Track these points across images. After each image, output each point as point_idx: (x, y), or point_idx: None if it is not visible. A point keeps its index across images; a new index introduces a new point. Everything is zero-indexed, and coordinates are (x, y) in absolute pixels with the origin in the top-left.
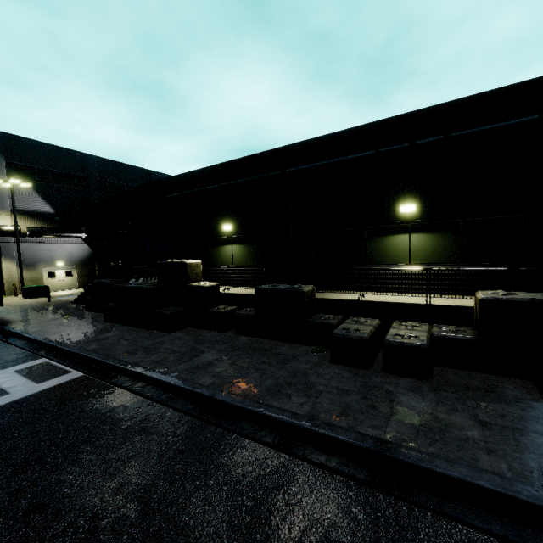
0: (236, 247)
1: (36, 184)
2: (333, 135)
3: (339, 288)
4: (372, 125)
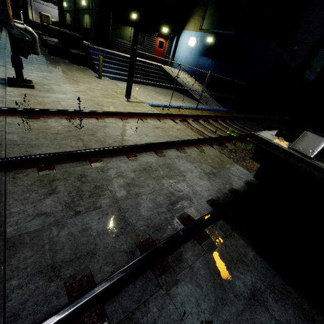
0: (68, 15)
1: None
2: None
3: None
4: None
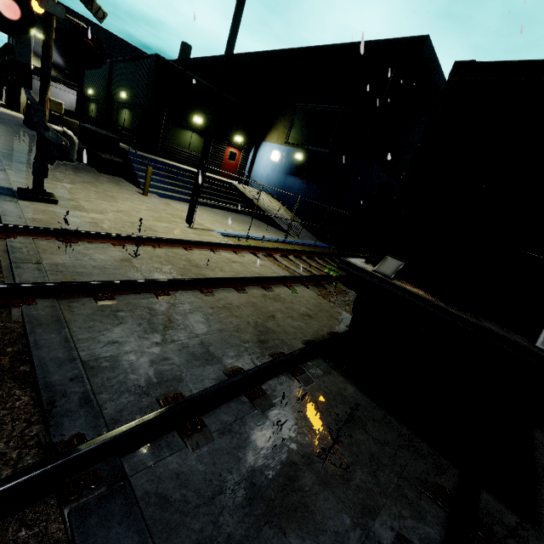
0: (94, 106)
1: (56, 39)
2: (204, 58)
3: None
4: (219, 58)
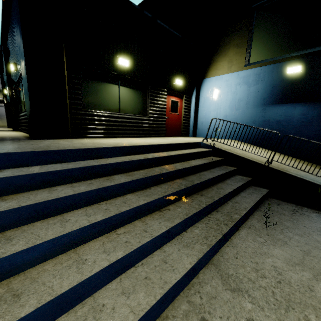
0: None
1: None
2: None
3: (19, 130)
4: None
